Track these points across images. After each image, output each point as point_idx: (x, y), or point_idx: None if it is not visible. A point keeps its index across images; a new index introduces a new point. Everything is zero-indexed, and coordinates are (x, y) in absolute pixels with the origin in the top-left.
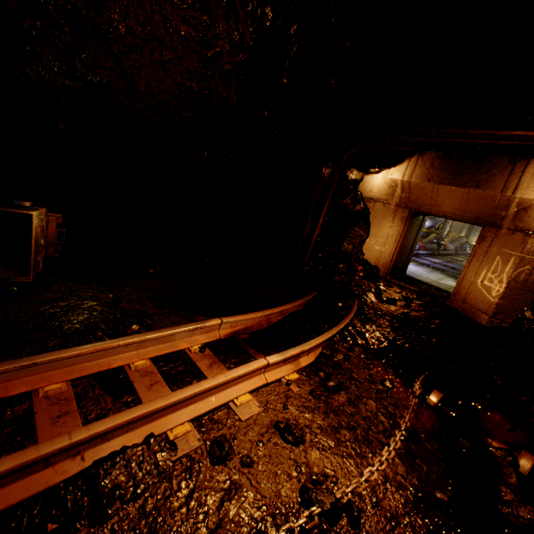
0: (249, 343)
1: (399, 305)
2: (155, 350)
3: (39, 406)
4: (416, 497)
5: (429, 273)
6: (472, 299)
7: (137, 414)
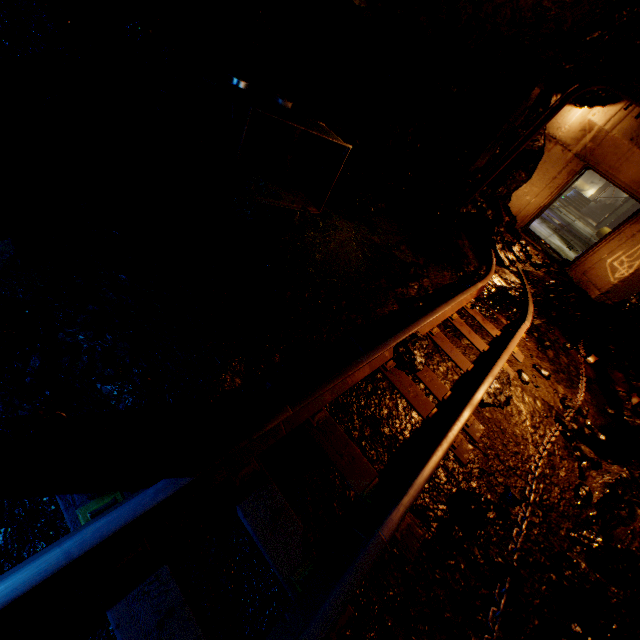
0: (486, 303)
1: (542, 272)
2: (456, 306)
3: (438, 342)
4: (598, 410)
5: (539, 225)
6: (593, 275)
7: (507, 357)
